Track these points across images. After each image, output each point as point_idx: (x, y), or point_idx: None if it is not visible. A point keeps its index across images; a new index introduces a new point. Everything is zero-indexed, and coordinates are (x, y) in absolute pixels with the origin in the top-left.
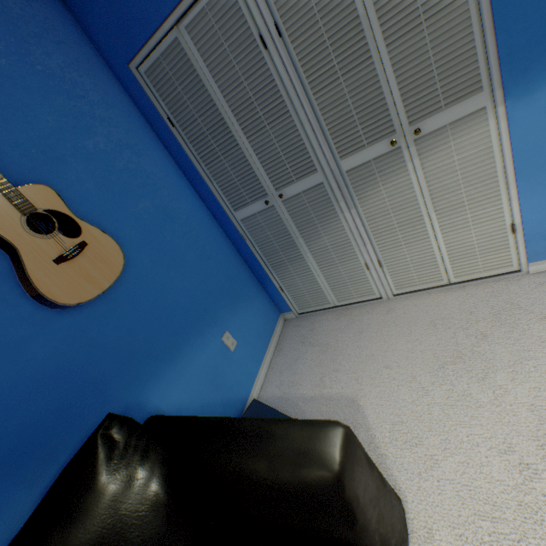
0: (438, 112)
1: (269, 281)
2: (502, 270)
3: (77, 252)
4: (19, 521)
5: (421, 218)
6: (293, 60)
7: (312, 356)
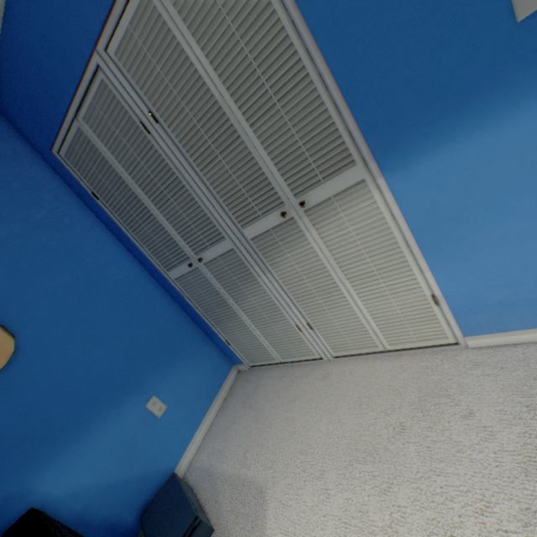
0: (318, 184)
1: (214, 335)
2: (439, 342)
3: None
4: None
5: (336, 285)
6: (175, 141)
7: (246, 422)
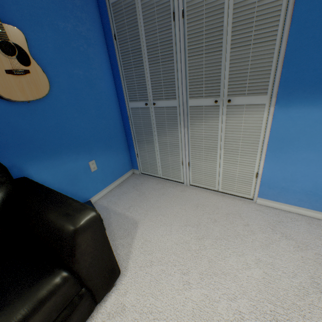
0: (243, 95)
1: (133, 148)
2: (245, 195)
3: (21, 73)
4: None
5: (216, 149)
6: (185, 33)
7: (133, 195)
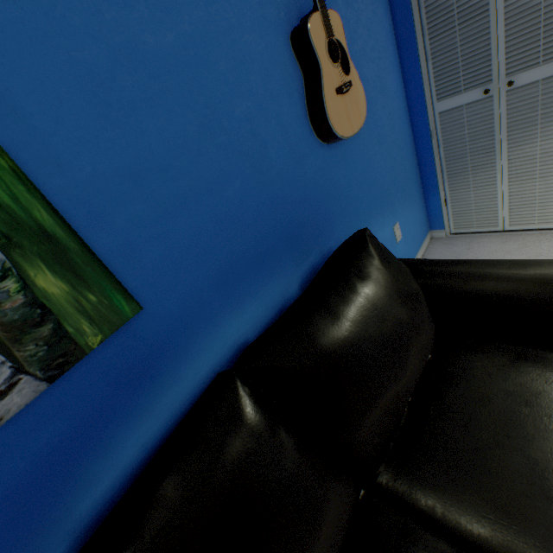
0: None
1: (435, 192)
2: None
3: (346, 90)
4: (290, 286)
5: None
6: None
7: None
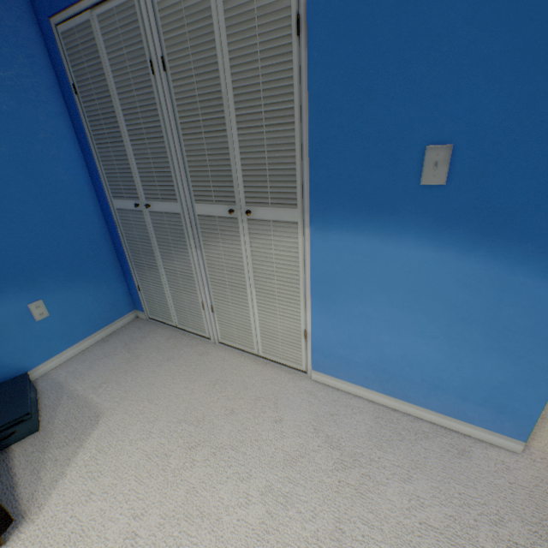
0: (266, 205)
1: (130, 275)
2: (295, 365)
3: None
4: None
5: (246, 288)
6: (172, 96)
7: (118, 360)
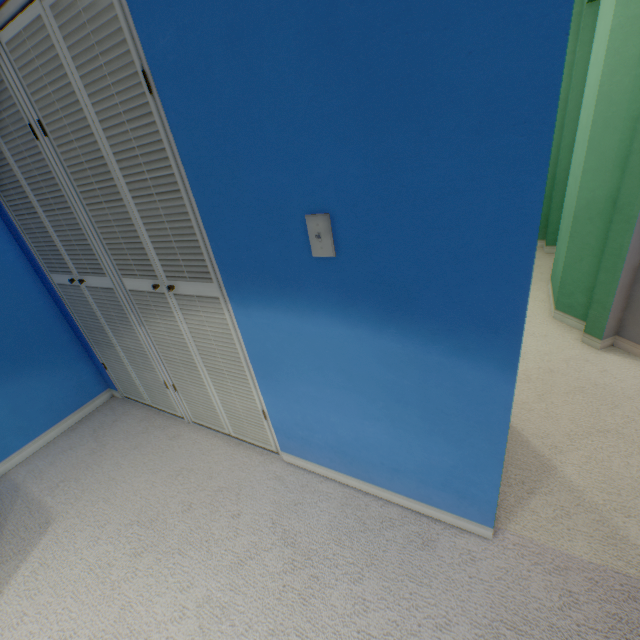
0: (186, 280)
1: (93, 353)
2: (267, 446)
3: None
4: None
5: (197, 366)
6: (64, 163)
7: (83, 452)
